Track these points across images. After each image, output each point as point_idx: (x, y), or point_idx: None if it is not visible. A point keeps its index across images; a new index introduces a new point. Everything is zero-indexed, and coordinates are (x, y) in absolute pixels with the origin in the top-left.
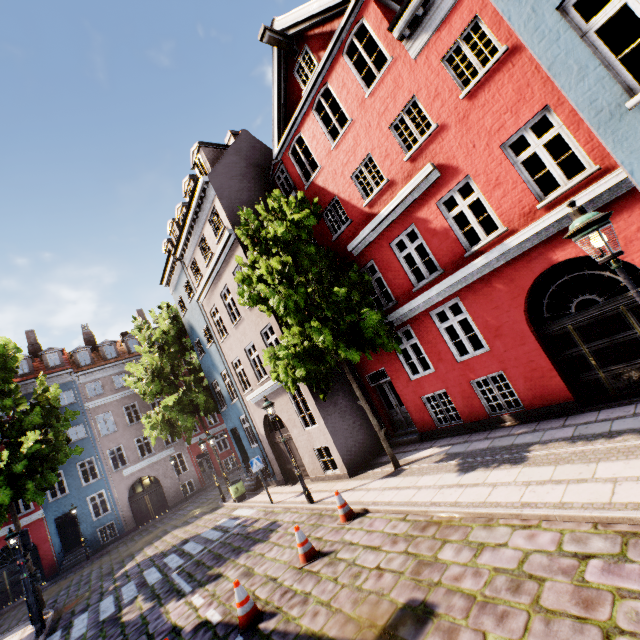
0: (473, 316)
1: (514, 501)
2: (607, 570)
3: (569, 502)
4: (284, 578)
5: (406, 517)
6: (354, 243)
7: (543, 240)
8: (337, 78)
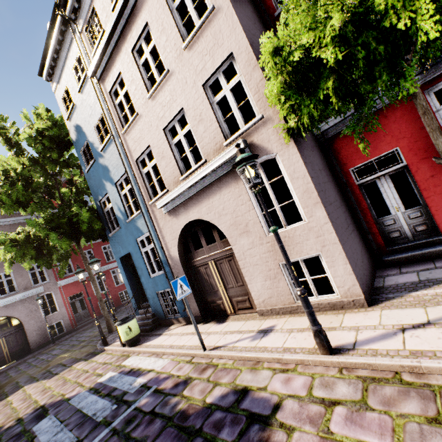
0: None
1: None
2: None
3: None
4: None
5: None
6: None
7: None
8: None
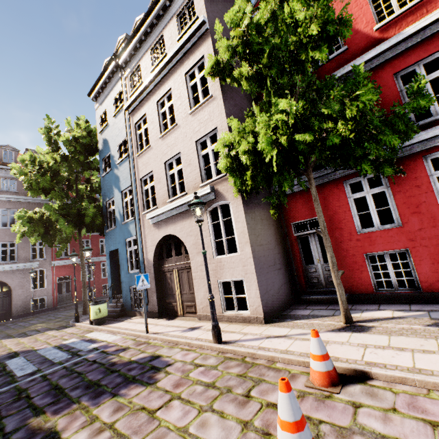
0: None
1: None
2: None
3: None
4: None
5: None
6: (345, 69)
7: None
8: None
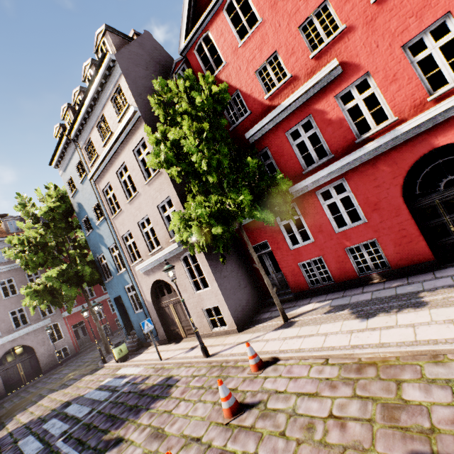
0: (356, 193)
1: (453, 337)
2: None
3: None
4: (210, 437)
5: (328, 361)
6: (253, 131)
7: (428, 128)
8: None
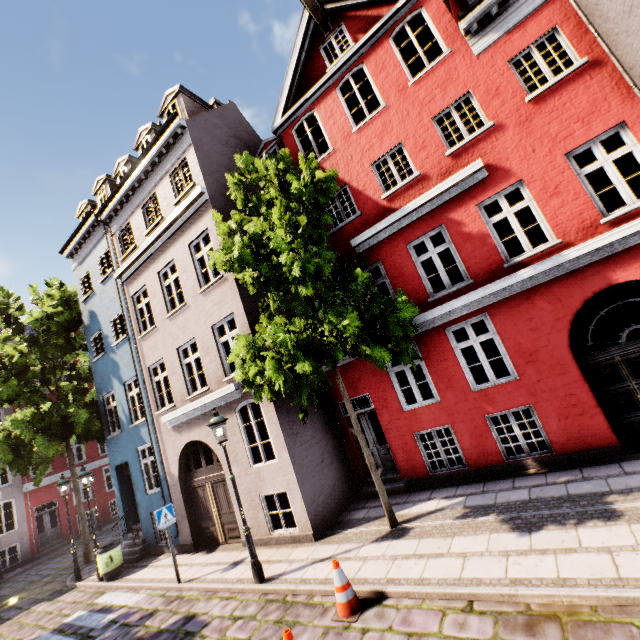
0: (503, 336)
1: None
2: None
3: None
4: None
5: (473, 606)
6: (362, 237)
7: (603, 257)
8: (377, 60)
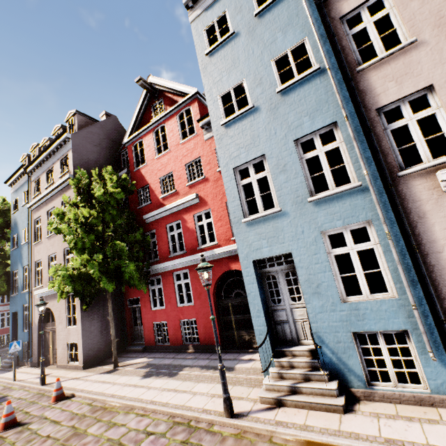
0: (192, 282)
1: (149, 399)
2: (152, 441)
3: (169, 403)
4: None
5: (93, 403)
6: (148, 216)
7: (230, 256)
8: (170, 125)
